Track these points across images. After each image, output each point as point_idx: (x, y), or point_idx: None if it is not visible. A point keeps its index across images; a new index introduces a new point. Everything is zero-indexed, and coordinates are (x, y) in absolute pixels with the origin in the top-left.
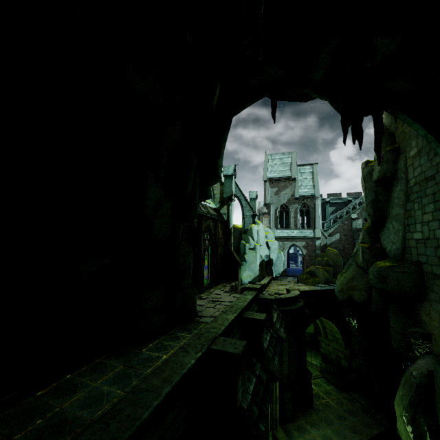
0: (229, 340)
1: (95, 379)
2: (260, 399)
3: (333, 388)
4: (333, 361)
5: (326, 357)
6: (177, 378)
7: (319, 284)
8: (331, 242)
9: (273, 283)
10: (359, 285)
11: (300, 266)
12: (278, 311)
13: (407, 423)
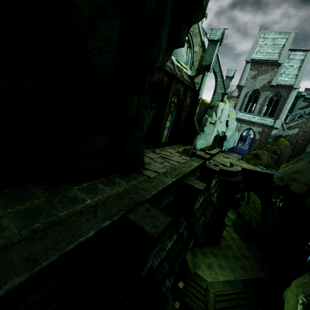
0: (152, 211)
1: (8, 206)
2: (174, 255)
3: (238, 237)
4: (245, 220)
5: (241, 215)
6: (49, 259)
7: (259, 166)
8: (286, 134)
9: (220, 154)
10: (302, 179)
11: (246, 147)
12: (217, 179)
13: (300, 304)
